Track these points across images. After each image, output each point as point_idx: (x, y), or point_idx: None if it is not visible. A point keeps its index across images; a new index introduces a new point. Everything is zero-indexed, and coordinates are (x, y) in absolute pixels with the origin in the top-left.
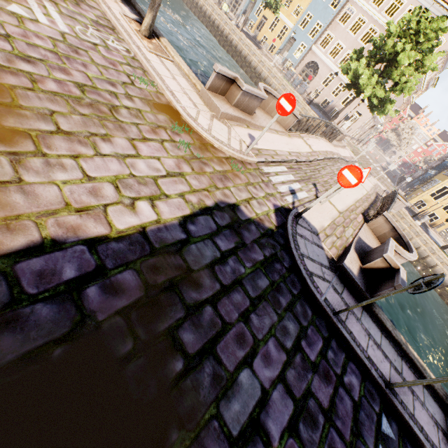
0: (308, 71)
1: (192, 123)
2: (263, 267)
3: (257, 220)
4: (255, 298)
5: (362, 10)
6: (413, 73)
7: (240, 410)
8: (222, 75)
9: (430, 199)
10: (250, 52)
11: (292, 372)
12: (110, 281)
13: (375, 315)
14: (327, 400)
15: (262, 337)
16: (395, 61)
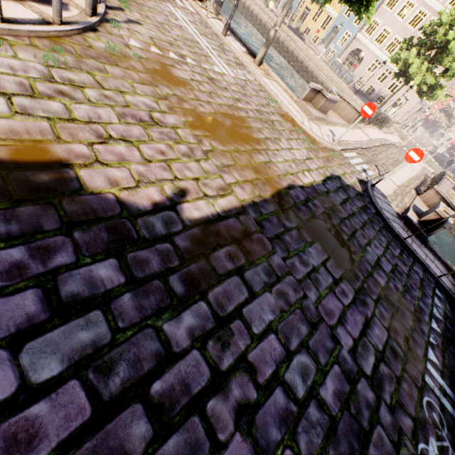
0: (352, 59)
1: (303, 126)
2: (362, 210)
3: (351, 186)
4: (363, 222)
5: None
6: None
7: (371, 258)
8: (313, 89)
9: None
10: (297, 47)
11: (388, 255)
12: (313, 203)
13: (429, 247)
14: (406, 271)
15: (371, 238)
16: (446, 49)
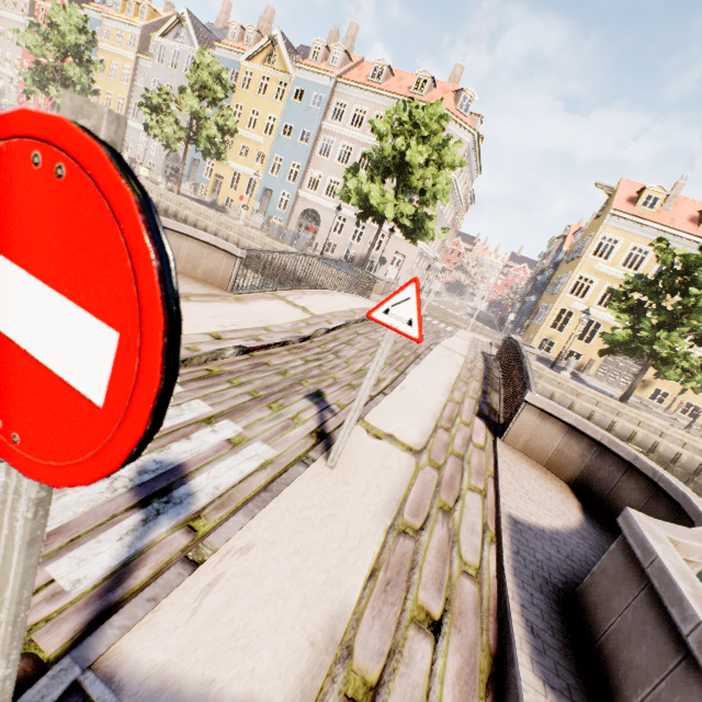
0: (307, 223)
1: None
2: None
3: None
4: None
5: (342, 136)
6: (437, 172)
7: None
8: None
9: (554, 333)
10: (200, 215)
11: None
12: None
13: None
14: None
15: None
16: (406, 165)
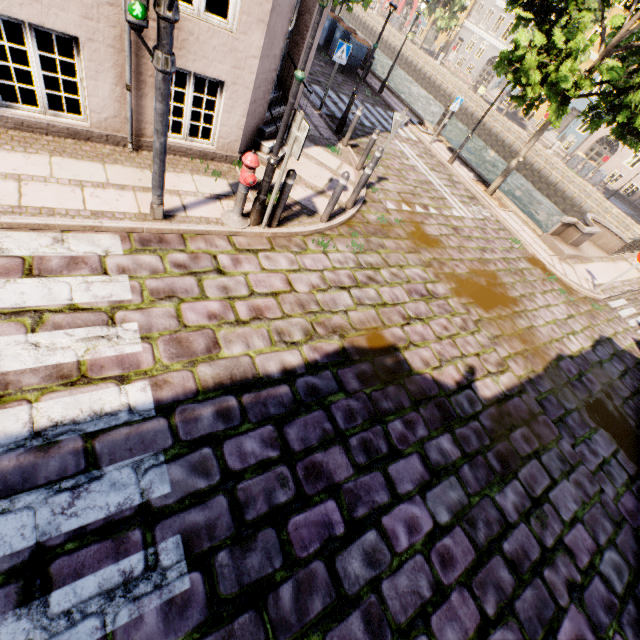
0: (600, 149)
1: (555, 271)
2: None
3: (627, 351)
4: None
5: None
6: None
7: None
8: (565, 223)
9: None
10: (517, 140)
11: None
12: (587, 377)
13: None
14: None
15: None
16: None
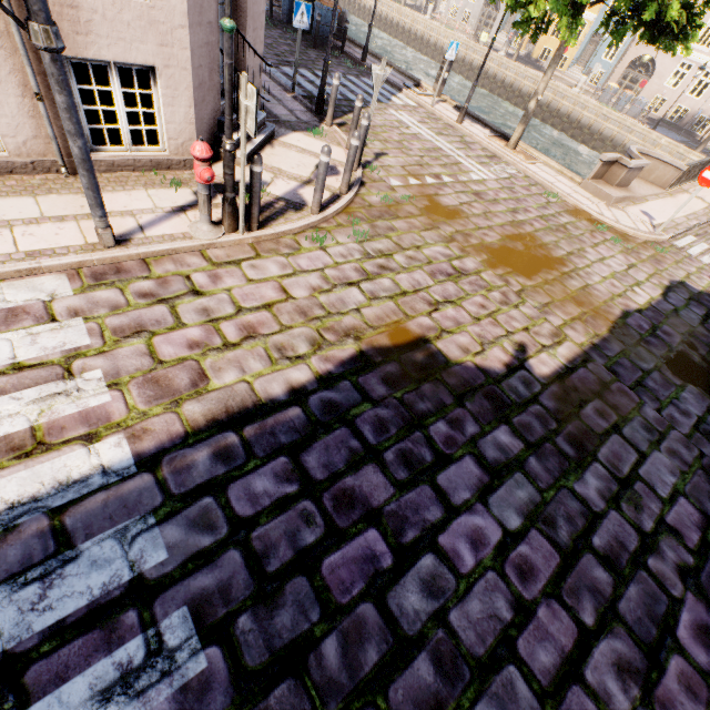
0: (634, 74)
1: (605, 219)
2: None
3: (706, 292)
4: None
5: None
6: None
7: None
8: (606, 162)
9: None
10: (536, 85)
11: None
12: (662, 330)
13: None
14: None
15: None
16: None
